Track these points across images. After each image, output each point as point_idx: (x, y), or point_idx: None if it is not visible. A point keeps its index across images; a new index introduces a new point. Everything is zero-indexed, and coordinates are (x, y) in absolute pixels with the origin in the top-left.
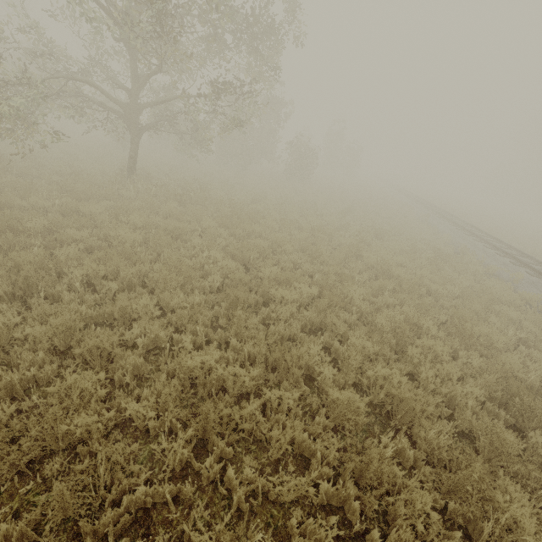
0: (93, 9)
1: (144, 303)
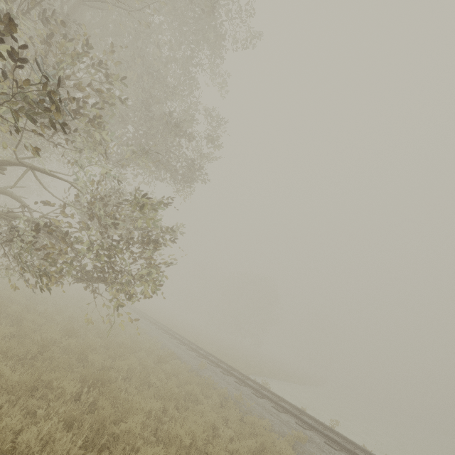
0: None
1: None
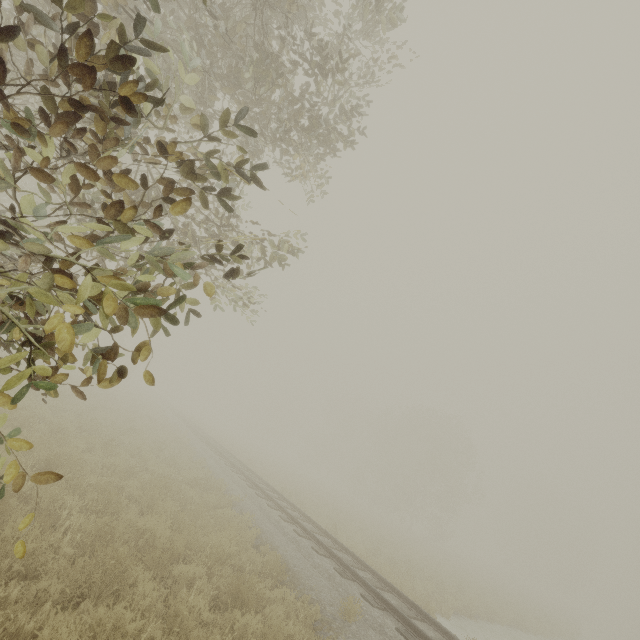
0: None
1: None
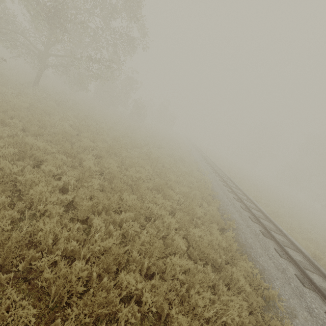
0: (32, 4)
1: (15, 122)
